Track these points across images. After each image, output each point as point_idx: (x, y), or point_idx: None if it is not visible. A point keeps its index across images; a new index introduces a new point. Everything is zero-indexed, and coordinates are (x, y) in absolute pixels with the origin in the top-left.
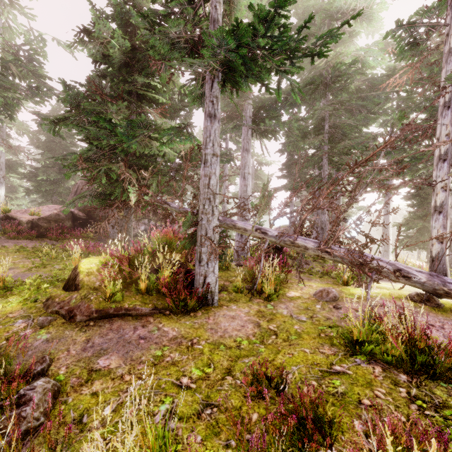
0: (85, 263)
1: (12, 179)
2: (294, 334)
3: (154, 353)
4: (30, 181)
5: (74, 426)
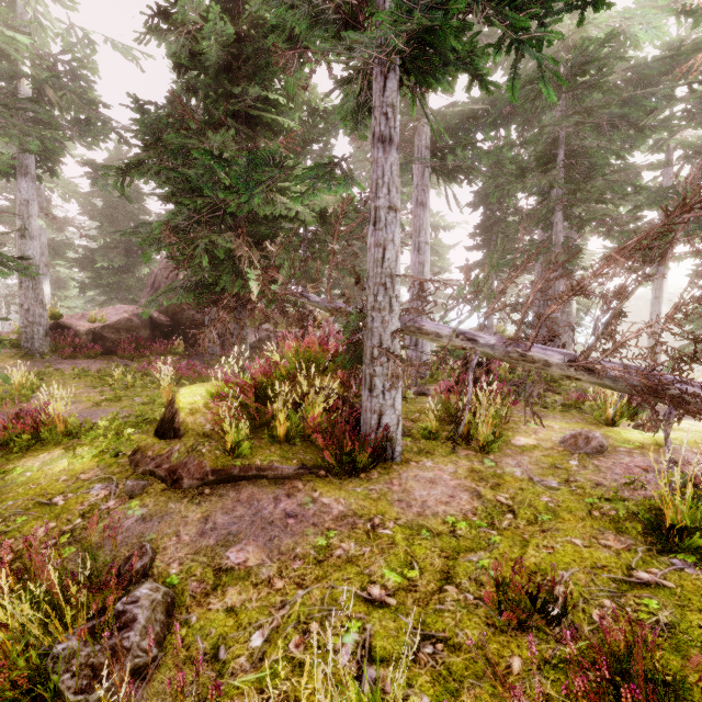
0: (186, 394)
1: (58, 269)
2: (545, 511)
3: (314, 542)
4: (84, 271)
5: (207, 666)
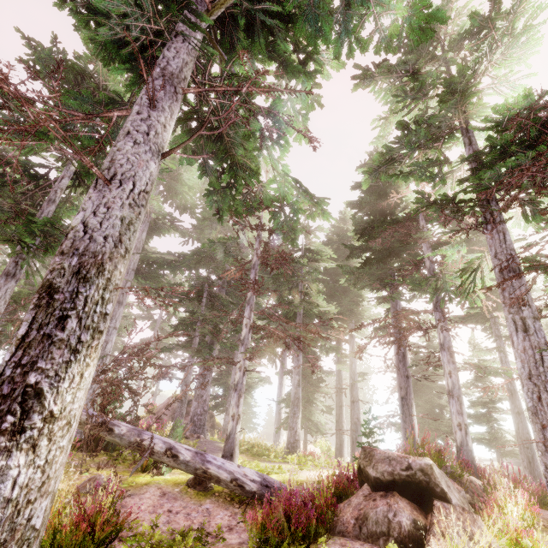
0: None
1: None
2: None
3: None
4: None
5: None
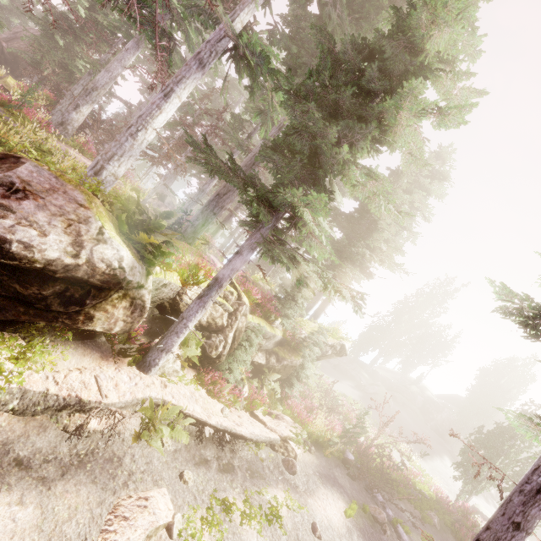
0: (10, 78)
1: None
2: None
3: None
4: None
5: None
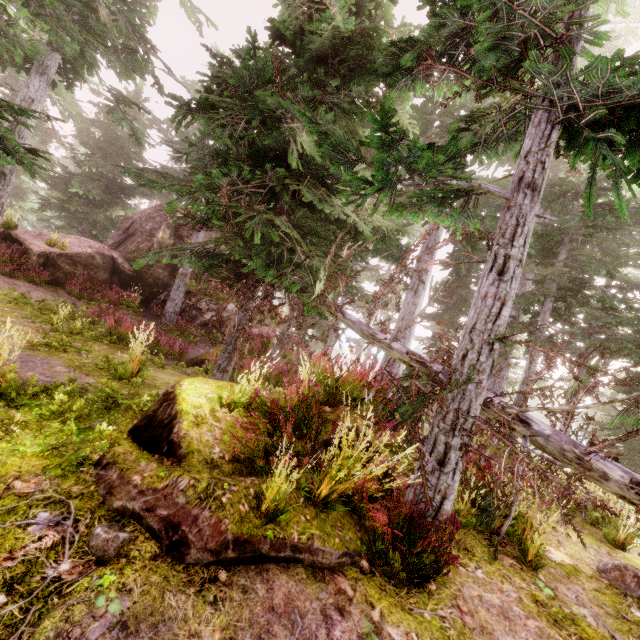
0: (189, 391)
1: (23, 178)
2: None
3: None
4: (55, 190)
5: None
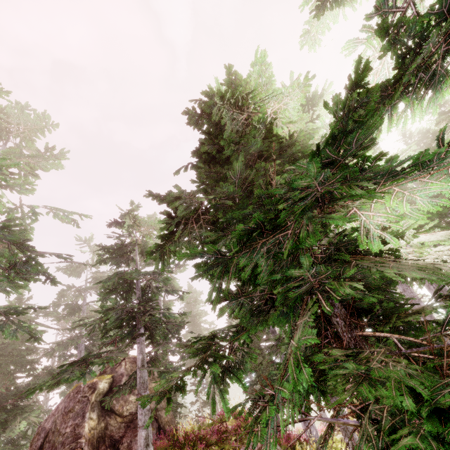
0: None
1: None
2: None
3: None
4: None
5: None
